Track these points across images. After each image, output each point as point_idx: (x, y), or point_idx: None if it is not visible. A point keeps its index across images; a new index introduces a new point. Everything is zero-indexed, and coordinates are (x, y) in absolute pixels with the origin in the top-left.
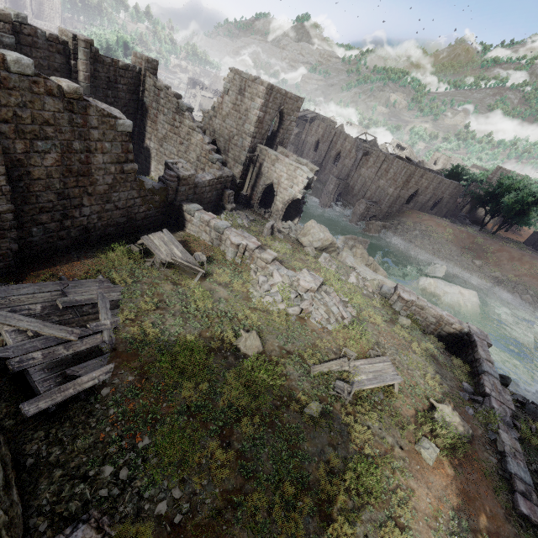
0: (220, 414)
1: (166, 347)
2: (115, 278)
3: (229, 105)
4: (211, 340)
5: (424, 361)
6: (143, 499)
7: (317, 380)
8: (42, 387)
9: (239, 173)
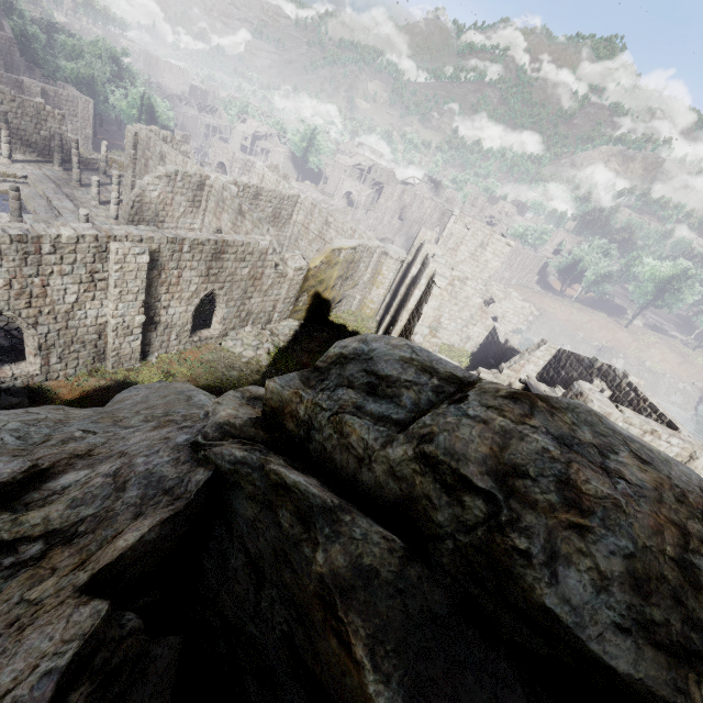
0: None
1: None
2: None
3: (466, 254)
4: None
5: None
6: None
7: None
8: None
9: None
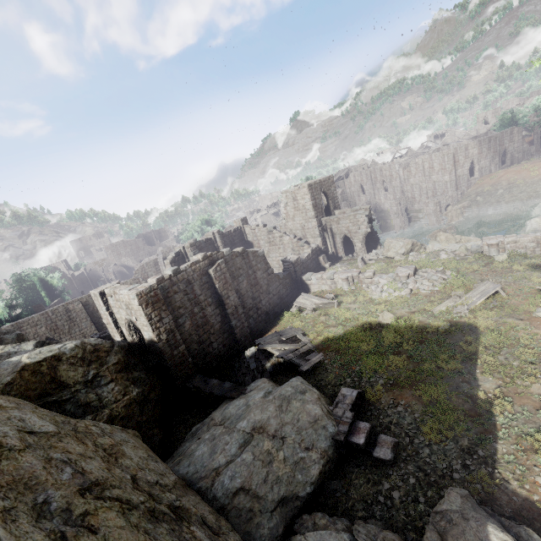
0: (388, 348)
1: (341, 338)
2: (295, 326)
3: (292, 210)
4: (363, 327)
5: (529, 272)
6: (371, 383)
7: (441, 315)
8: (301, 364)
9: (320, 243)
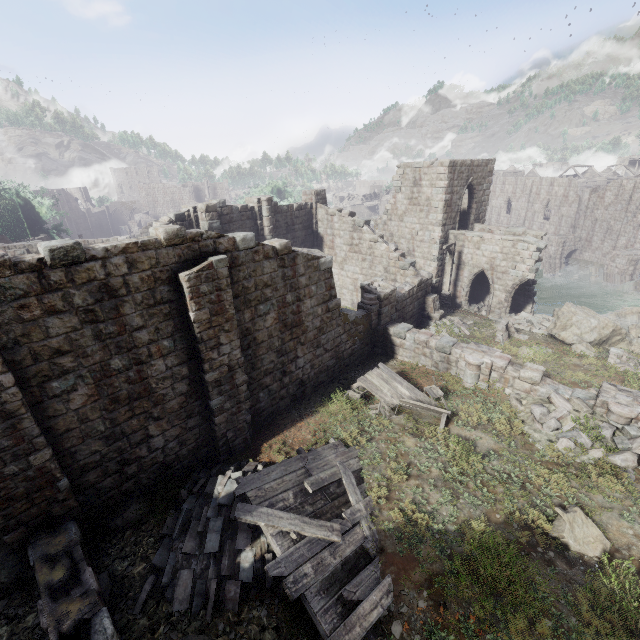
0: None
1: (447, 544)
2: (346, 438)
3: (405, 202)
4: (509, 528)
5: None
6: None
7: None
8: (326, 624)
9: (434, 271)
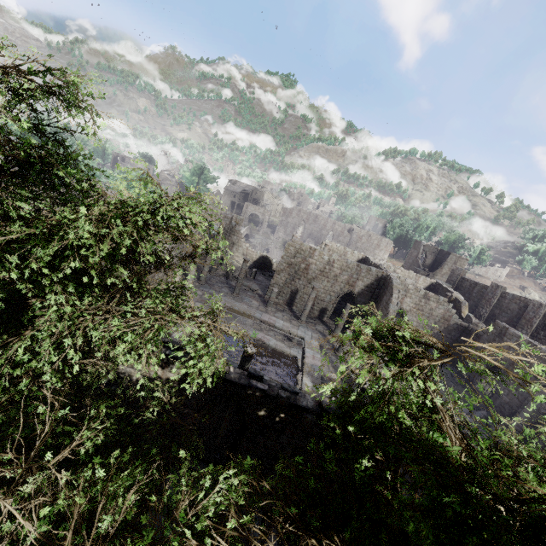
0: None
1: None
2: None
3: (447, 269)
4: None
5: None
6: None
7: None
8: None
9: None
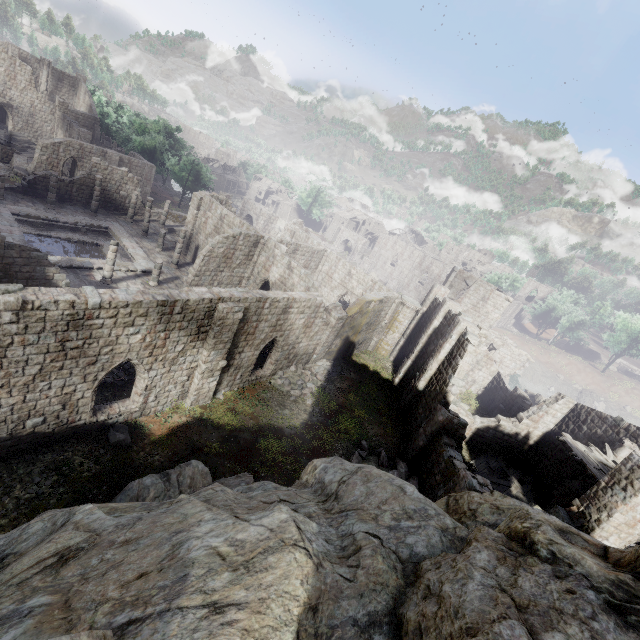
0: None
1: None
2: None
3: (469, 305)
4: None
5: None
6: None
7: None
8: None
9: None
